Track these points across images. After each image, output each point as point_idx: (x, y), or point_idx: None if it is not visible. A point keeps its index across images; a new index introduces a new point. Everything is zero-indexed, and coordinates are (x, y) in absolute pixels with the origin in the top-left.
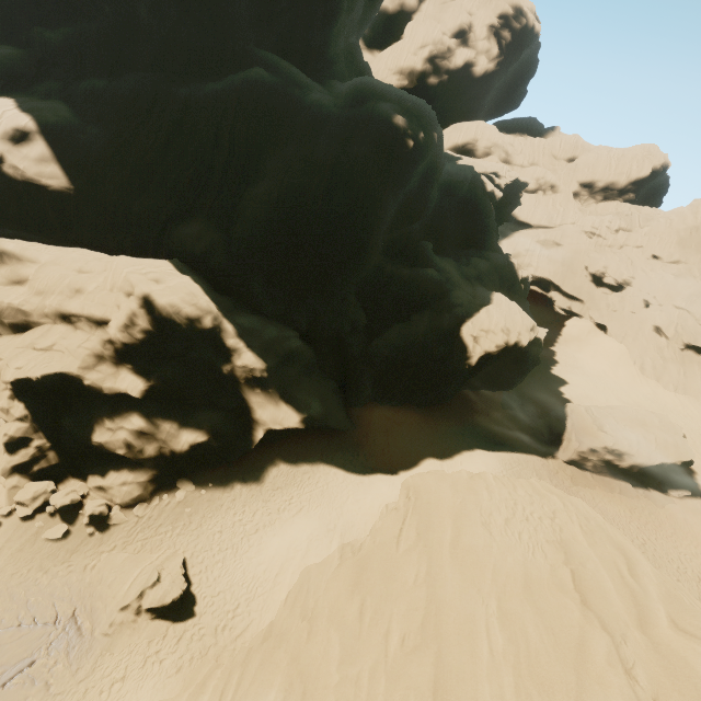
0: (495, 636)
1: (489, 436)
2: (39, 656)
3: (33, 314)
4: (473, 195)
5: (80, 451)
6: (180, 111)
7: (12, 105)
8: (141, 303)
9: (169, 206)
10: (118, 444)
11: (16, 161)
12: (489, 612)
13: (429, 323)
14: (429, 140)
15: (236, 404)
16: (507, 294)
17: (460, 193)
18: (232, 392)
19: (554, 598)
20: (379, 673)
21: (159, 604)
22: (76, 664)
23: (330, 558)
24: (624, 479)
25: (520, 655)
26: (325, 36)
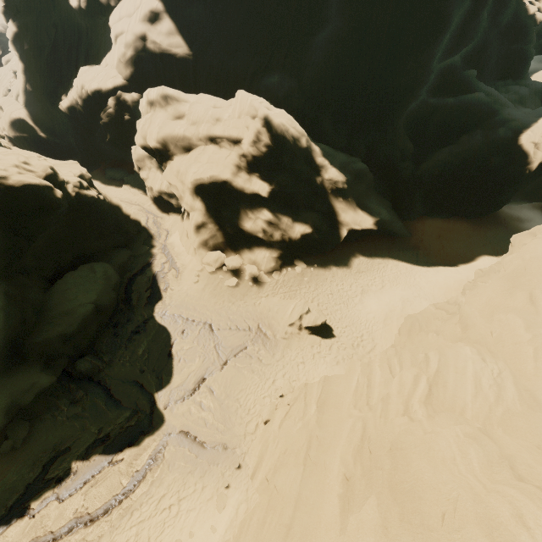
0: None
1: None
2: (248, 345)
3: (193, 139)
4: (514, 20)
5: (234, 234)
6: None
7: None
8: (263, 124)
9: (253, 63)
10: (258, 229)
11: (155, 37)
12: None
13: (483, 139)
14: None
15: (326, 208)
16: None
17: (502, 18)
18: (323, 200)
19: None
20: None
21: (313, 324)
22: (271, 351)
23: (426, 310)
24: None
25: None
26: None
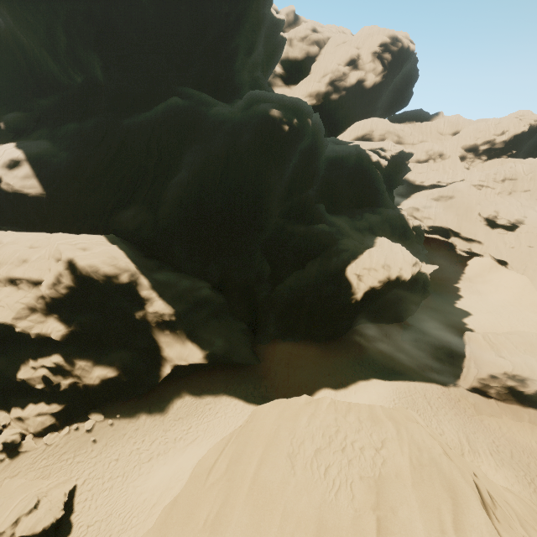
0: None
1: (388, 366)
2: None
3: None
4: (360, 166)
5: (8, 387)
6: (123, 134)
7: (12, 146)
8: (67, 266)
9: (114, 199)
10: (38, 380)
11: (9, 180)
12: None
13: (319, 267)
14: (304, 124)
15: (146, 344)
16: (399, 240)
17: (348, 165)
18: (144, 334)
19: None
20: None
21: (30, 532)
22: None
23: None
24: (534, 406)
25: None
26: (229, 72)
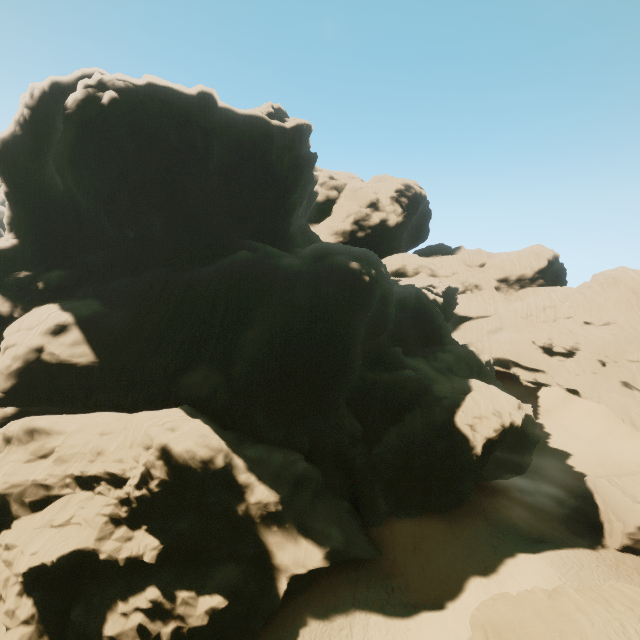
0: None
1: (523, 533)
2: None
3: (54, 487)
4: (421, 304)
5: None
6: (185, 288)
7: (57, 308)
8: (159, 455)
9: (176, 360)
10: (132, 633)
11: (54, 348)
12: None
13: (423, 420)
14: (379, 274)
15: (254, 550)
16: (479, 378)
17: (410, 305)
18: (249, 536)
19: None
20: None
21: None
22: None
23: None
24: None
25: None
26: (286, 224)
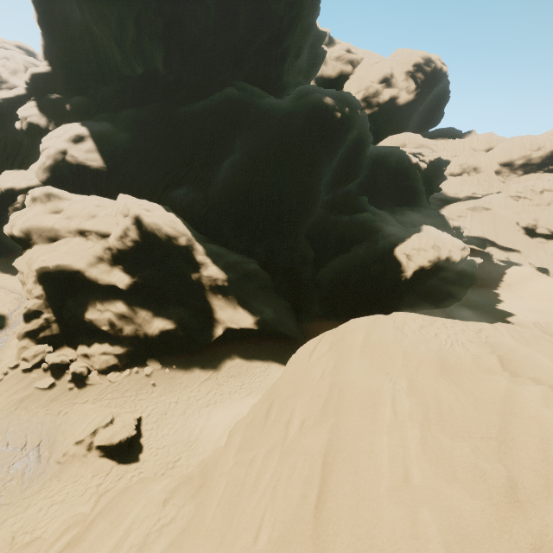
0: (401, 403)
1: None
2: (1, 472)
3: (61, 231)
4: (401, 166)
5: (75, 326)
6: (179, 120)
7: (78, 124)
8: (134, 222)
9: (167, 178)
10: (104, 322)
11: (74, 152)
12: (396, 388)
13: (366, 249)
14: (354, 114)
15: (200, 305)
16: None
17: (389, 164)
18: (199, 296)
19: (477, 376)
20: (274, 454)
21: (108, 442)
22: (27, 483)
23: None
24: None
25: (430, 413)
26: (278, 71)
